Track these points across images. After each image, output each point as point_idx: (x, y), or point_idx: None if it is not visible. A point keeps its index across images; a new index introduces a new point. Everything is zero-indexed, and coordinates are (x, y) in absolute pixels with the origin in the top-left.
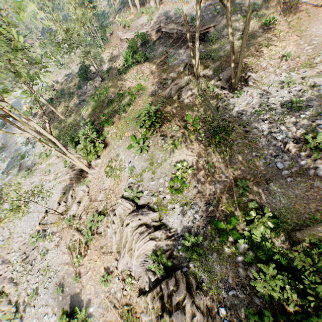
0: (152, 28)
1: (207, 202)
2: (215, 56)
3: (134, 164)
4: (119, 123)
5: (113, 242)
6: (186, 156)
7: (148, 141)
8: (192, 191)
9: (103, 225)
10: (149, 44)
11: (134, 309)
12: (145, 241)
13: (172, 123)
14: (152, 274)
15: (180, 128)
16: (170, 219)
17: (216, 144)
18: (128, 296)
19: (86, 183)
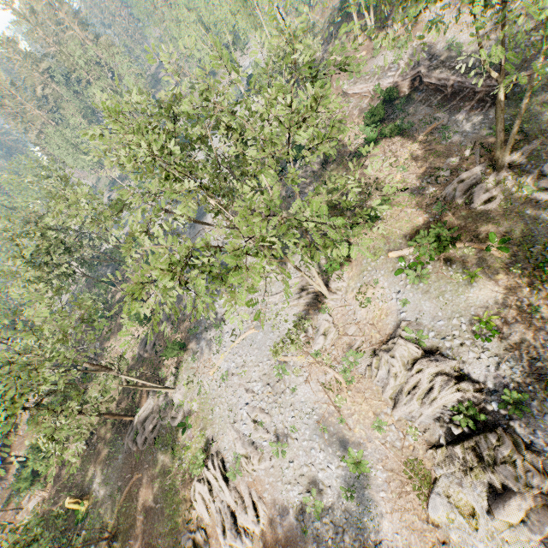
0: (404, 77)
1: (530, 355)
2: (529, 129)
3: (406, 295)
4: (369, 234)
5: (388, 386)
6: (491, 293)
7: (424, 266)
8: (507, 340)
9: (362, 365)
10: (396, 101)
11: (421, 461)
12: (452, 391)
13: (463, 244)
14: (456, 427)
15: (476, 250)
16: (475, 370)
17: (541, 280)
18: (410, 447)
19: (328, 311)
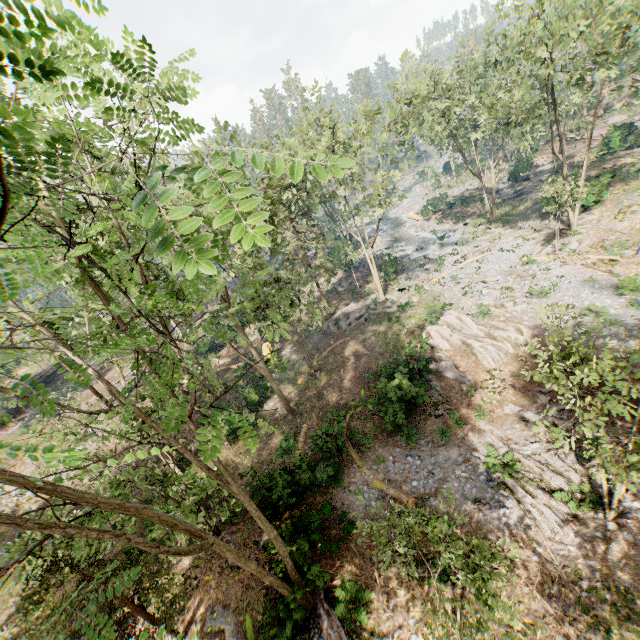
0: None
1: None
2: None
3: None
4: (623, 185)
5: None
6: None
7: None
8: None
9: (630, 251)
10: None
11: None
12: None
13: None
14: None
15: None
16: None
17: None
18: None
19: (578, 233)
